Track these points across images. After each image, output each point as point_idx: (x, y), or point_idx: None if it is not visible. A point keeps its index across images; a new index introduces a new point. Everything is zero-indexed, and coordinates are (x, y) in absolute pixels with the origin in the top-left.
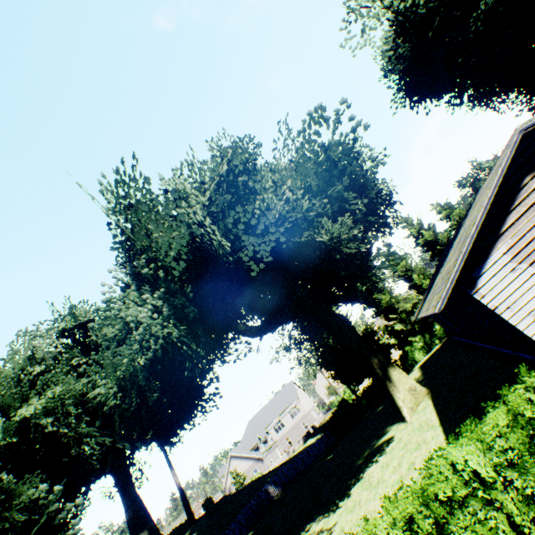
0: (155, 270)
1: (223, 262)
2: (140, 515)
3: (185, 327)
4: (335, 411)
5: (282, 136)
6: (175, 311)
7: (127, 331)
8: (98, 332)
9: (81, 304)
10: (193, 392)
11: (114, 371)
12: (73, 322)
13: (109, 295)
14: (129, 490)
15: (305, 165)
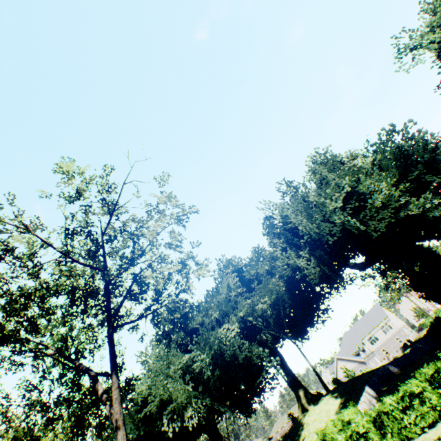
0: (298, 238)
1: (349, 232)
2: (295, 379)
3: (326, 267)
4: (432, 324)
5: (365, 148)
6: (317, 259)
7: (291, 271)
8: (247, 273)
9: (234, 258)
10: (313, 307)
11: (271, 294)
12: (233, 268)
13: (279, 254)
14: (284, 364)
15: (386, 163)
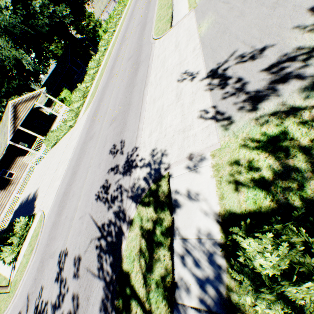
0: None
1: None
2: None
3: None
4: None
5: None
6: None
7: None
8: None
9: None
10: None
11: None
12: None
13: None
14: None
15: None
